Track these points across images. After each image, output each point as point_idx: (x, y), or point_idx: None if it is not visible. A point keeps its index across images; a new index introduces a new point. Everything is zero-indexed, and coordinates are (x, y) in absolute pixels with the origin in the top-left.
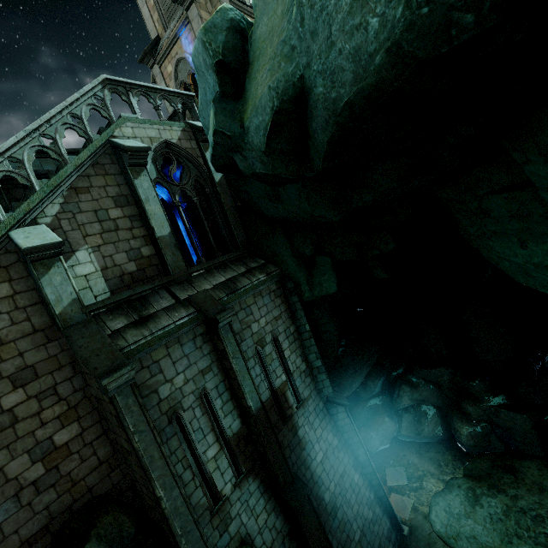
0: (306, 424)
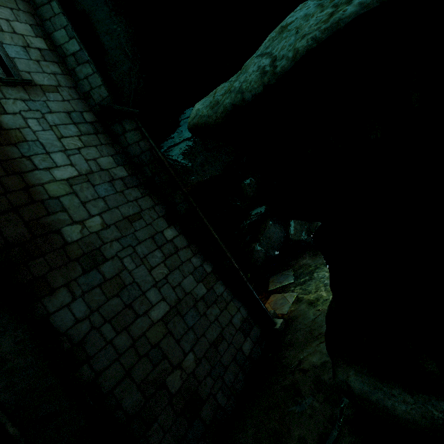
0: (32, 118)
